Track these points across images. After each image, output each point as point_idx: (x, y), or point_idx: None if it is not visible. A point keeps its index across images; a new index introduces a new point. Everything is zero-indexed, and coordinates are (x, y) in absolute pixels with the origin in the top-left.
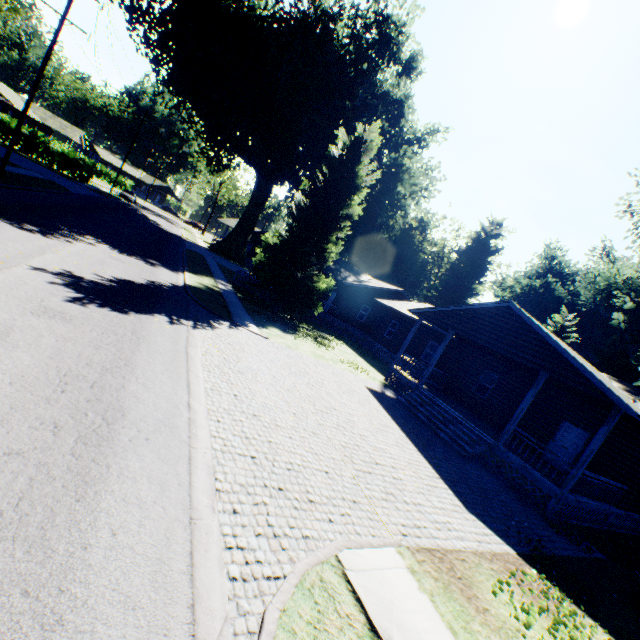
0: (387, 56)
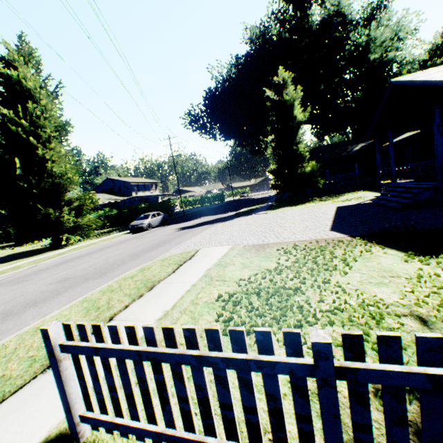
0: (306, 6)
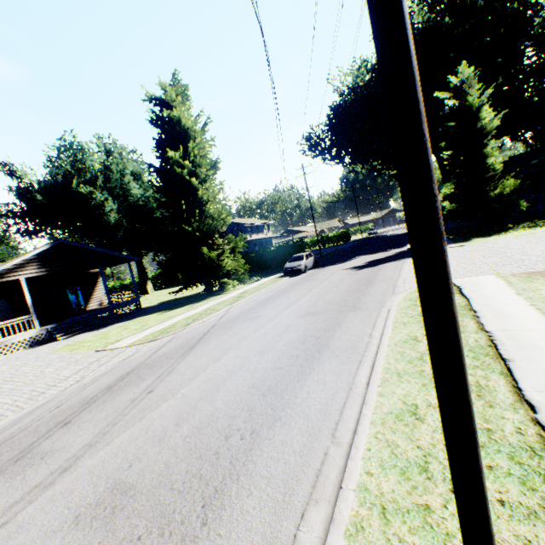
0: None
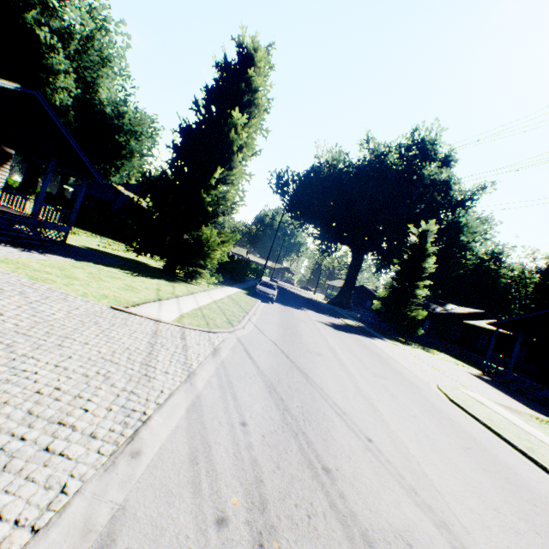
0: (427, 160)
